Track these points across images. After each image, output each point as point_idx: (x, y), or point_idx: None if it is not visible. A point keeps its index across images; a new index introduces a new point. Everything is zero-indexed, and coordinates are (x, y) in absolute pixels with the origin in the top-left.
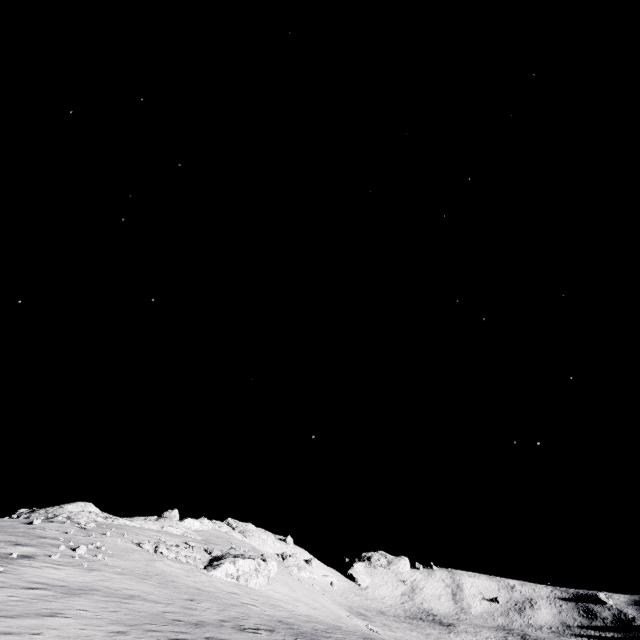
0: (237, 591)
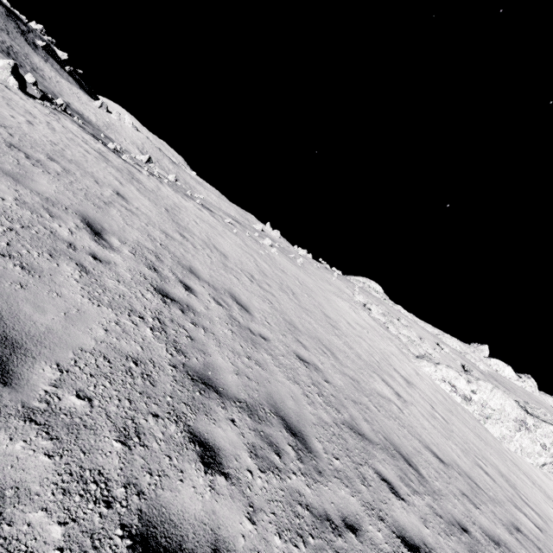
0: (426, 392)
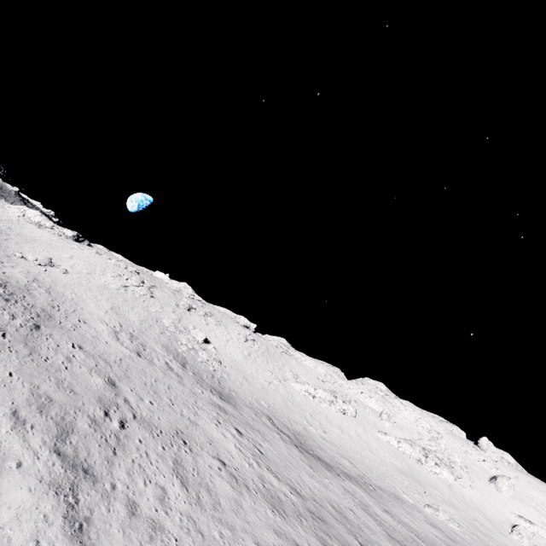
0: None
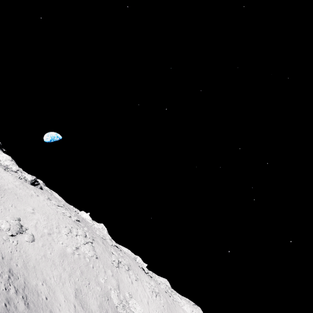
0: None
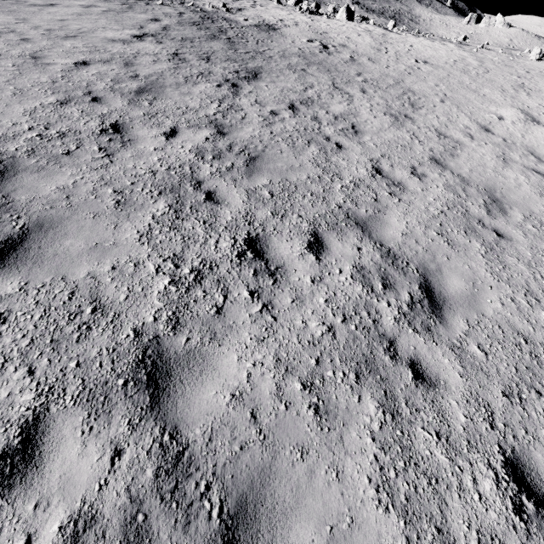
0: None
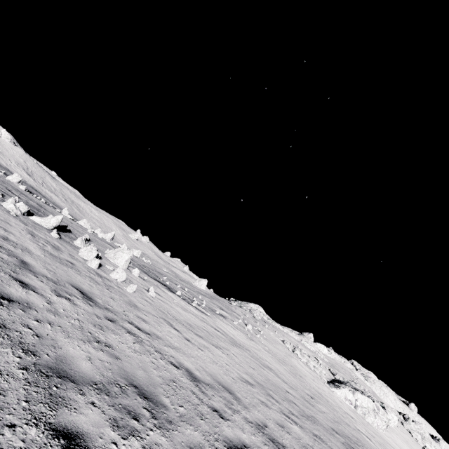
0: (353, 416)
